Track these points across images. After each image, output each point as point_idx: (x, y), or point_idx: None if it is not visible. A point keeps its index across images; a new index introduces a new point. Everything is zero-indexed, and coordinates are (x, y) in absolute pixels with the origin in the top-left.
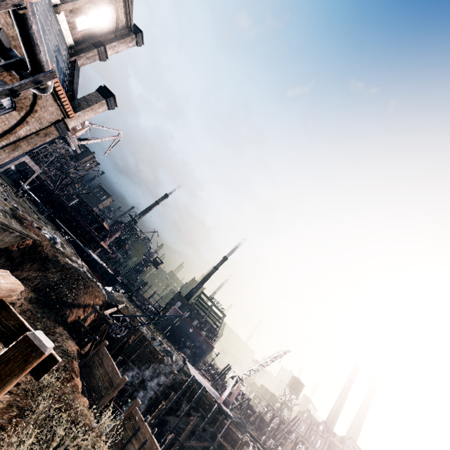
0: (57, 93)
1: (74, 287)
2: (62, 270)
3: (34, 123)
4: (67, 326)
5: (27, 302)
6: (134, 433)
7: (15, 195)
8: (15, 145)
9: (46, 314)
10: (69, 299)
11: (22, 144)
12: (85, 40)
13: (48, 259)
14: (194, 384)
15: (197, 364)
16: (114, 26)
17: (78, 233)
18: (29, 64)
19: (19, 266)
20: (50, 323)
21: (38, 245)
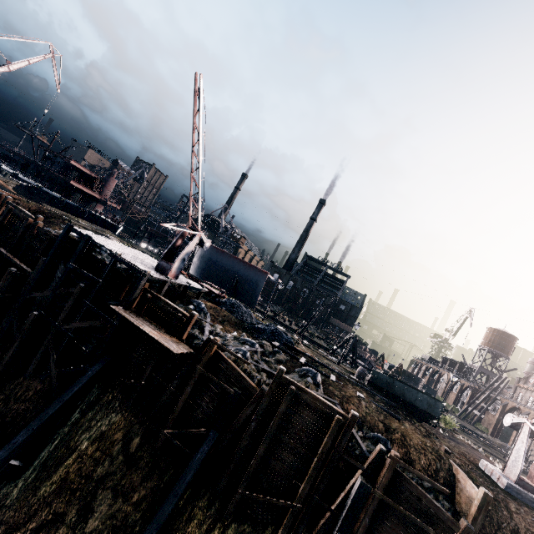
0: None
1: None
2: None
3: None
4: None
5: None
6: None
7: None
8: None
9: None
10: None
11: None
12: None
13: None
14: None
15: (254, 304)
16: None
17: (53, 186)
18: None
19: None
20: None
21: None
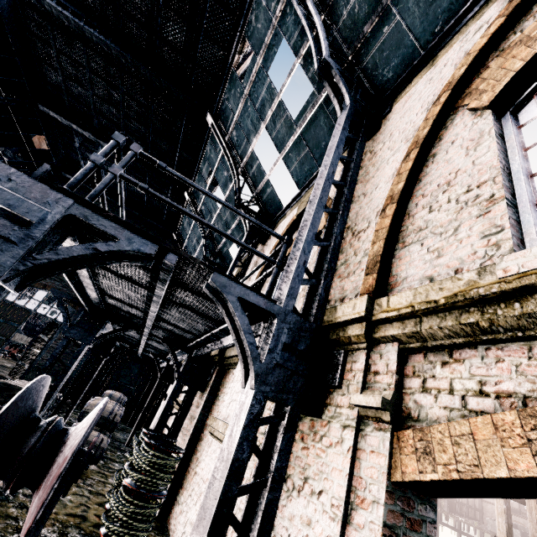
0: None
1: None
2: None
3: None
4: None
5: None
6: None
7: None
8: None
9: None
10: None
11: None
12: None
13: None
14: None
15: None
16: None
17: None
18: None
19: None
20: None
21: None
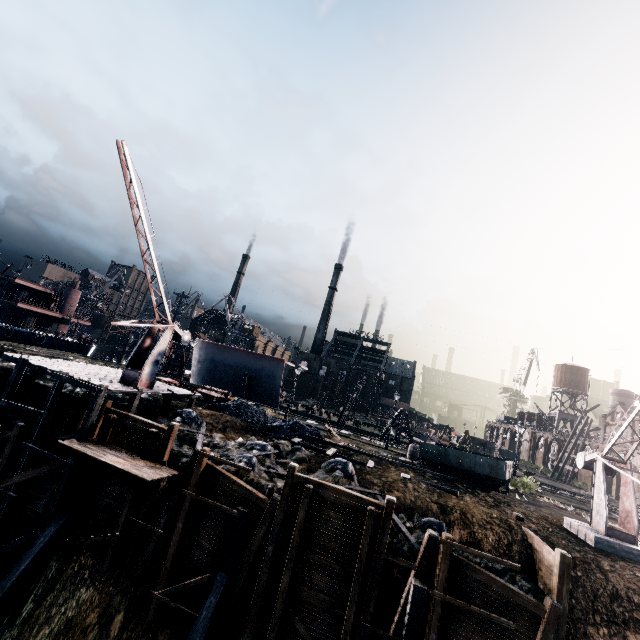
0: None
1: None
2: None
3: None
4: None
5: None
6: None
7: None
8: None
9: None
10: None
11: None
12: None
13: None
14: None
15: (276, 402)
16: None
17: None
18: None
19: None
20: None
21: None
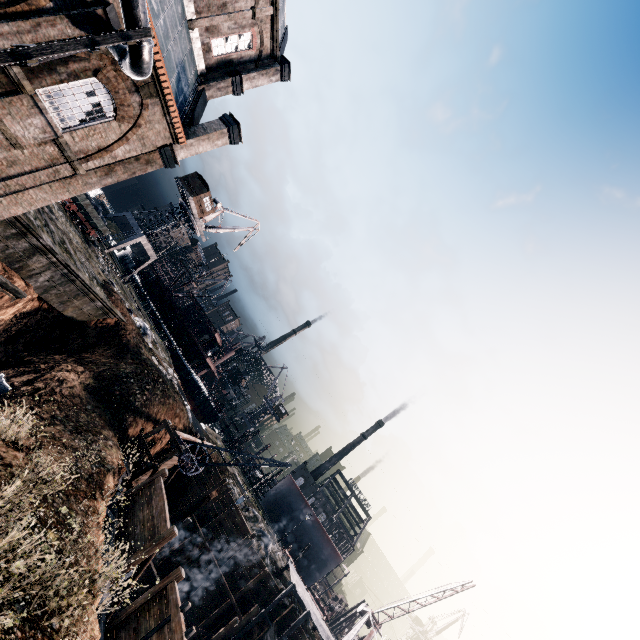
0: (167, 105)
1: (148, 388)
2: (139, 363)
3: (135, 143)
4: (124, 440)
5: (81, 387)
6: (159, 625)
7: (120, 278)
8: (109, 168)
9: (100, 410)
10: (136, 401)
11: (118, 169)
12: (219, 68)
13: (129, 347)
14: (295, 605)
15: (310, 582)
16: (256, 54)
17: (183, 342)
18: (125, 25)
19: (91, 347)
20: (100, 422)
21: (121, 327)
